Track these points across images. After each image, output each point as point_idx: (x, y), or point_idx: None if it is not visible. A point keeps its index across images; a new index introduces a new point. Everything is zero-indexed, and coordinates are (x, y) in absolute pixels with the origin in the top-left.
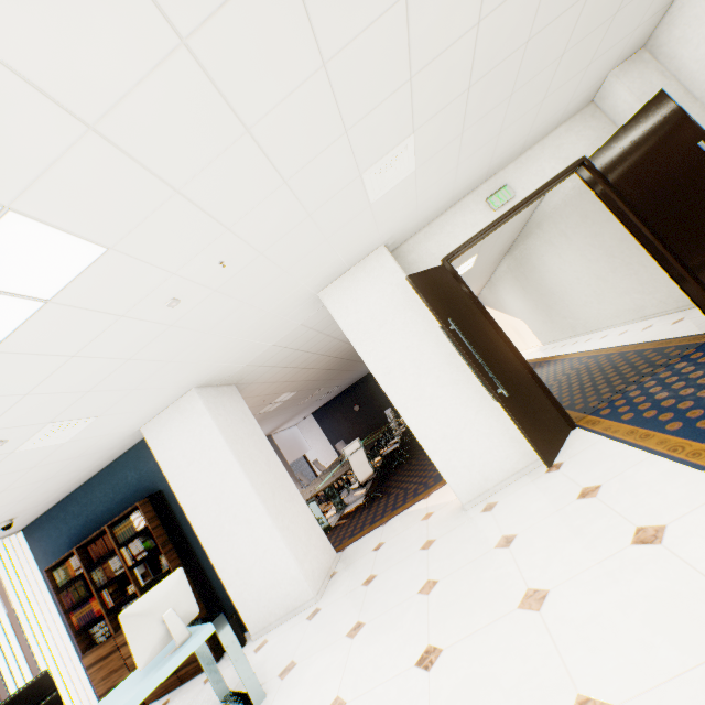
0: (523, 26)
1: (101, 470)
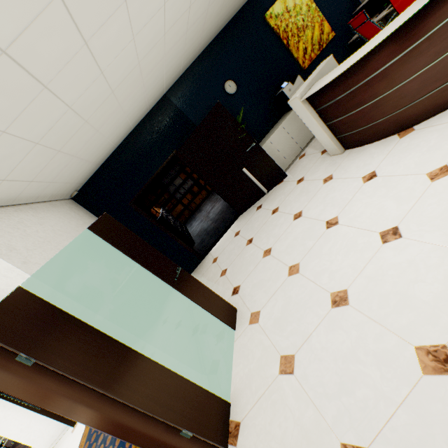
0: None
1: None
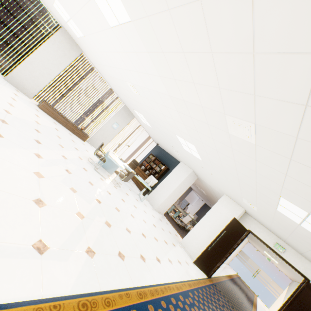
0: (289, 228)
1: (171, 155)
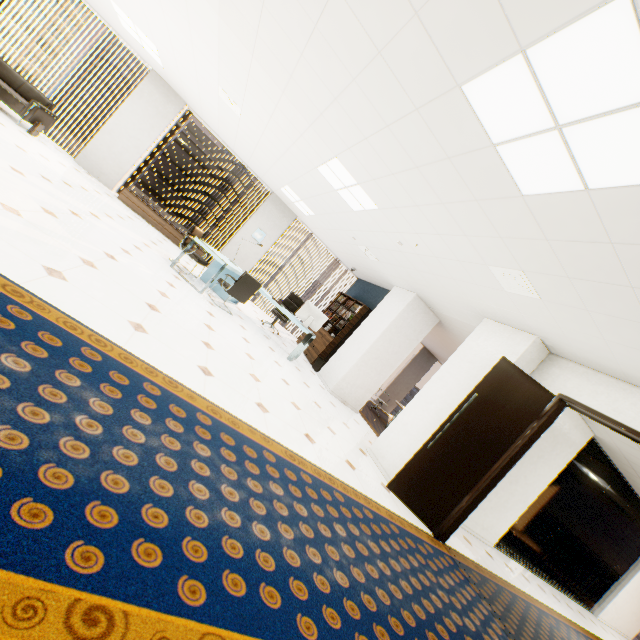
0: (613, 271)
1: (381, 287)
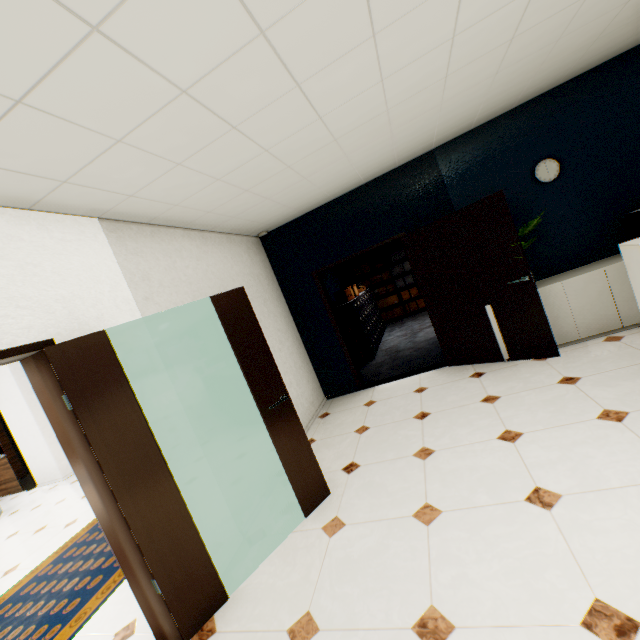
0: None
1: None
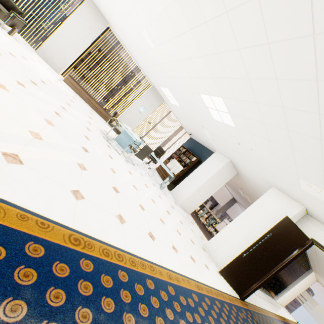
0: None
1: (205, 147)
